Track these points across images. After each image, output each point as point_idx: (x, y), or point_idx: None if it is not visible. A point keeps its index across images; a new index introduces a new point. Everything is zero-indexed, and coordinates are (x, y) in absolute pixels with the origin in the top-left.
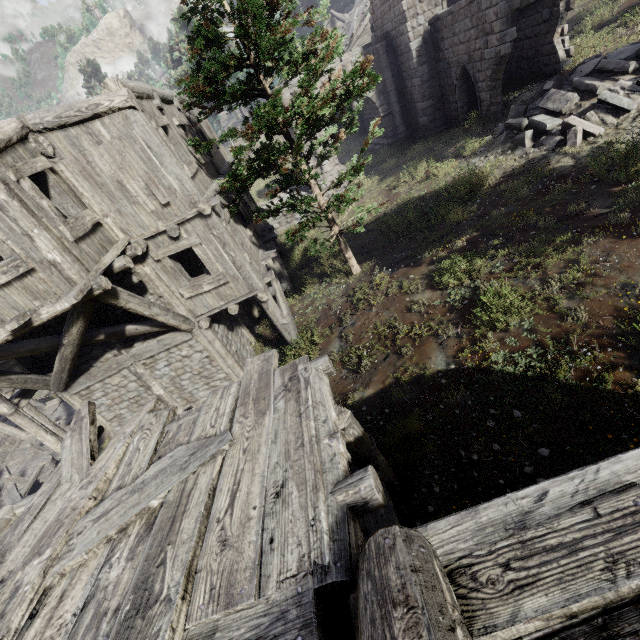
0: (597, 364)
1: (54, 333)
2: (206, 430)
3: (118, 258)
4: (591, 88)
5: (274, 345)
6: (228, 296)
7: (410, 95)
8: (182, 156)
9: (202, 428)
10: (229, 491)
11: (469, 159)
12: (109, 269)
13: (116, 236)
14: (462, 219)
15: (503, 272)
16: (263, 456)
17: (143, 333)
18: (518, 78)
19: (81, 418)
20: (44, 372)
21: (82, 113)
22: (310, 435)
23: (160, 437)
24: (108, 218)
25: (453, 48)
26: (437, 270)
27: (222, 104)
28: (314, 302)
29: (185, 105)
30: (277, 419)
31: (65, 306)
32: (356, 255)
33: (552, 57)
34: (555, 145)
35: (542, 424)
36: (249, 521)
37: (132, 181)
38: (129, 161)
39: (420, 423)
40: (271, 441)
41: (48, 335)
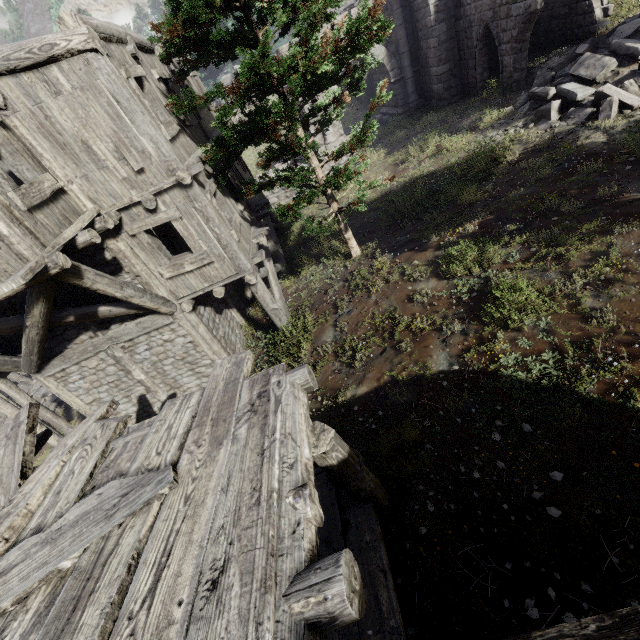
0: (625, 377)
1: (22, 312)
2: (150, 458)
3: (82, 232)
4: (632, 52)
5: (265, 330)
6: (213, 277)
7: (425, 58)
8: (161, 115)
9: (146, 454)
10: (154, 565)
11: (486, 132)
12: (72, 244)
13: (83, 206)
14: (475, 200)
15: (519, 262)
16: (207, 512)
17: (118, 315)
18: (546, 42)
19: (19, 423)
20: (14, 353)
21: (34, 55)
22: (270, 488)
23: (100, 458)
24: (74, 185)
25: (476, 3)
26: (444, 256)
27: (209, 55)
28: (309, 285)
29: (164, 53)
30: (234, 454)
31: (12, 287)
32: (357, 235)
33: (587, 17)
34: (585, 118)
35: (556, 442)
36: (168, 628)
37: (99, 142)
38: (94, 117)
39: (416, 431)
40: (221, 488)
41: (15, 313)
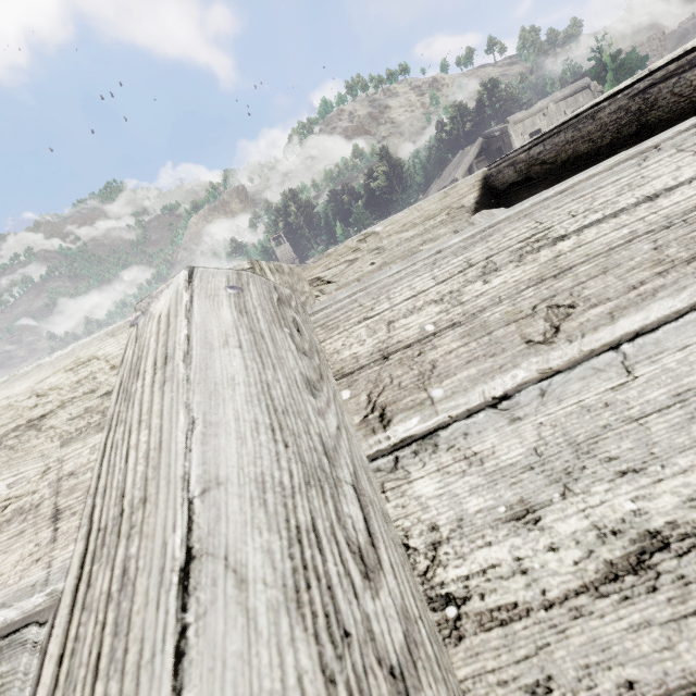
0: None
1: None
2: None
3: None
4: None
5: None
6: None
7: None
8: None
9: None
10: None
11: None
12: None
13: None
14: None
15: None
16: None
17: None
18: None
19: None
20: None
21: None
22: None
23: None
24: None
25: None
26: None
27: None
28: None
29: None
30: None
31: None
32: None
33: None
34: None
35: None
36: None
37: None
38: None
39: None
40: None
41: None
